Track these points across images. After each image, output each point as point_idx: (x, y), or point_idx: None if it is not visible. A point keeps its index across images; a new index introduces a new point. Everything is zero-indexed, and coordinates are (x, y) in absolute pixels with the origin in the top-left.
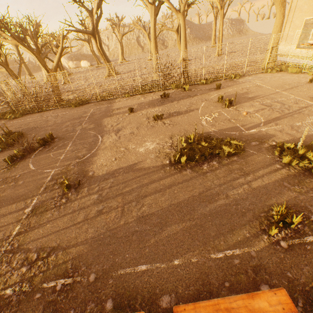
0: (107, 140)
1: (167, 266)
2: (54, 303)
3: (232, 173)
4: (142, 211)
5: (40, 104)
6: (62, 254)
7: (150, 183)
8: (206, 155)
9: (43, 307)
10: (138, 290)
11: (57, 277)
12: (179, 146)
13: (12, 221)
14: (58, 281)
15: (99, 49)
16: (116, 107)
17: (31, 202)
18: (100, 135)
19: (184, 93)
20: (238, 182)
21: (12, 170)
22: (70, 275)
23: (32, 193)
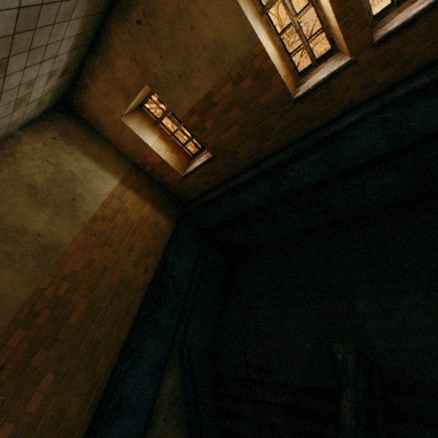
0: None
1: None
2: None
3: None
4: None
5: None
6: None
7: None
8: None
9: None
10: None
11: None
12: None
13: None
14: None
15: None
16: None
17: None
18: None
19: None
20: None
21: None
22: None
23: None
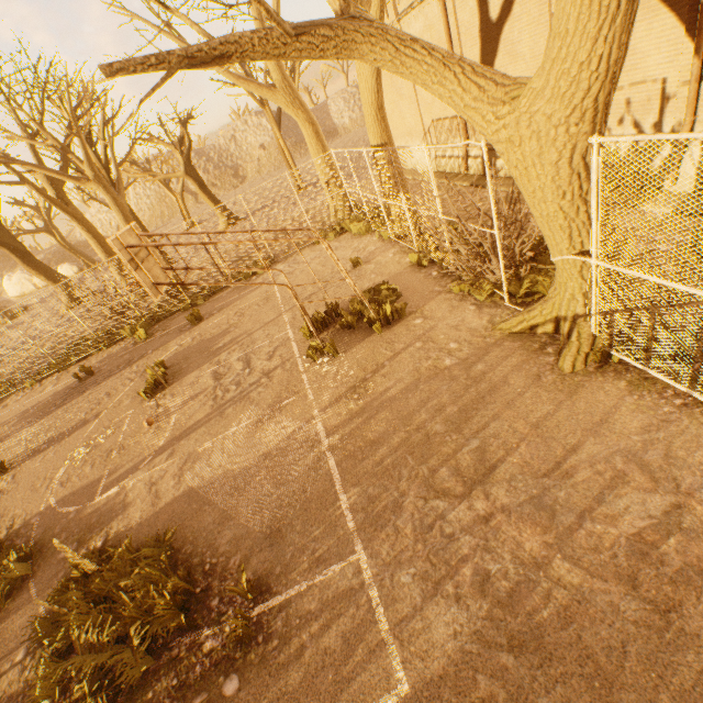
0: None
1: None
2: None
3: None
4: None
5: None
6: None
7: None
8: None
9: None
10: None
11: None
12: None
13: None
14: None
15: (25, 263)
16: None
17: None
18: None
19: (133, 350)
20: None
21: None
22: None
23: None
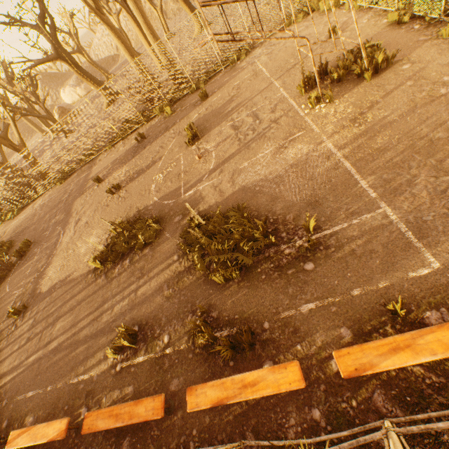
0: (65, 239)
1: (43, 392)
2: None
3: (132, 276)
4: (52, 336)
5: (29, 193)
6: None
7: (70, 300)
8: (122, 252)
9: None
10: (22, 413)
11: None
12: (98, 246)
13: None
14: None
15: (78, 73)
16: (92, 174)
17: None
18: (63, 231)
19: (165, 122)
20: (131, 289)
21: None
22: None
23: None
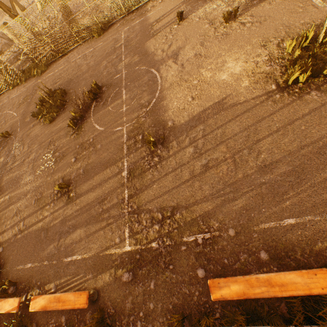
0: (167, 74)
1: (322, 219)
2: (203, 254)
3: None
4: (261, 160)
5: (59, 45)
6: (186, 212)
7: (258, 123)
8: None
9: (194, 257)
10: (293, 243)
11: (193, 232)
12: (293, 57)
13: (117, 186)
14: (196, 236)
15: None
16: (153, 19)
17: (122, 165)
18: (153, 69)
19: None
20: None
21: (81, 135)
22: (206, 230)
23: (117, 156)
